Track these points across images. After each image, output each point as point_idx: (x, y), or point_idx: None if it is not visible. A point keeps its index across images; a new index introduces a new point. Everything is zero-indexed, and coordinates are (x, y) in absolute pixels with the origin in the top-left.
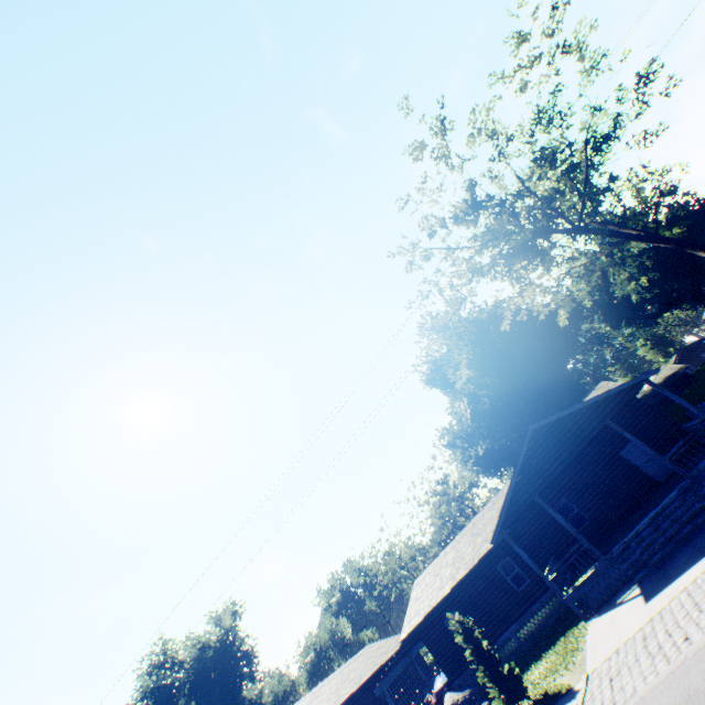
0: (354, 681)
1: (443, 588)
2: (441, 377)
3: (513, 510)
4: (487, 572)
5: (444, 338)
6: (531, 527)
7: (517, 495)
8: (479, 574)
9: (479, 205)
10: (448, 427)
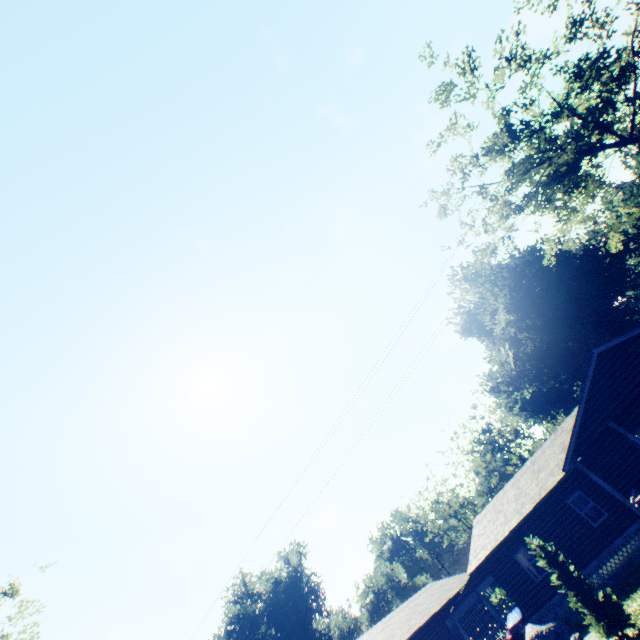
0: (422, 613)
1: (508, 523)
2: (476, 325)
3: (584, 437)
4: (556, 506)
5: (477, 287)
6: (603, 459)
7: (586, 422)
8: (547, 509)
9: (514, 134)
10: (490, 374)
